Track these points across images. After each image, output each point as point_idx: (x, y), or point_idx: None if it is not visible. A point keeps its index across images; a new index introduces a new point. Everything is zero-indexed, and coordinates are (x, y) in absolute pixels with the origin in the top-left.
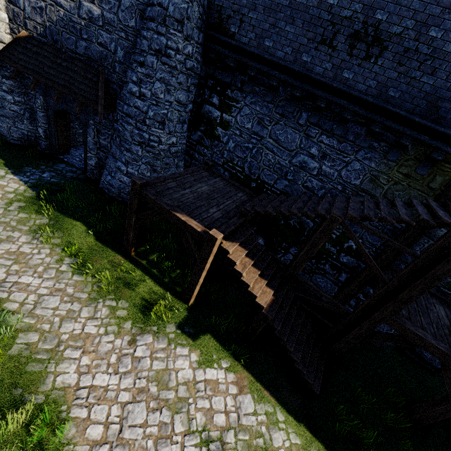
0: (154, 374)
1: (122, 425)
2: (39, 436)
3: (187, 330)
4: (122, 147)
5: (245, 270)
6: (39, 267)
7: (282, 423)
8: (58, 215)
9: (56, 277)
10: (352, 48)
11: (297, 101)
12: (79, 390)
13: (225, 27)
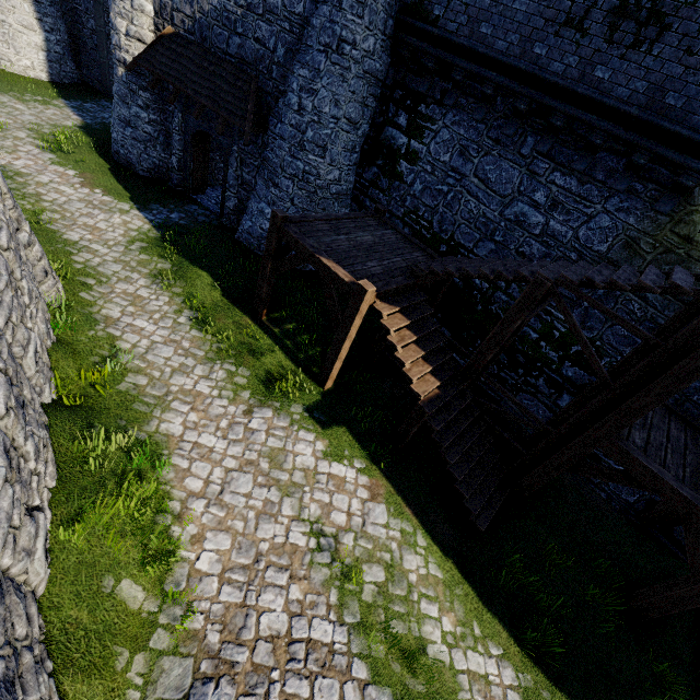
0: (268, 451)
1: (223, 488)
2: (138, 463)
3: (317, 416)
4: (269, 182)
5: (402, 343)
6: (155, 314)
7: (422, 549)
8: (183, 262)
9: (173, 328)
10: (614, 30)
11: (520, 118)
12: (183, 443)
13: (427, 8)
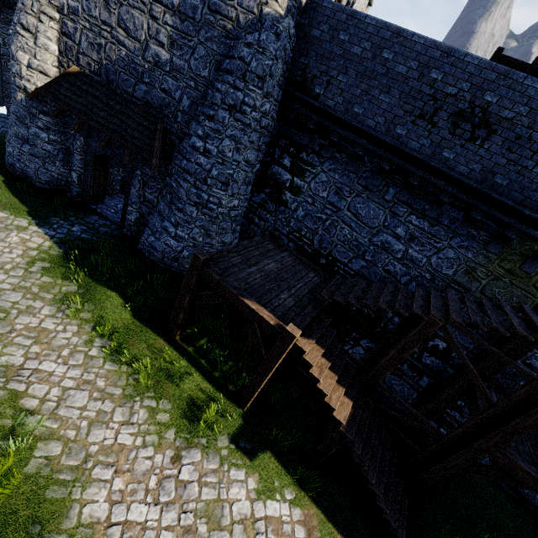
0: (203, 506)
1: None
2: None
3: (243, 445)
4: (173, 205)
5: (322, 375)
6: (64, 349)
7: None
8: (90, 282)
9: (85, 365)
10: (455, 127)
11: (384, 174)
12: (111, 528)
13: (309, 86)
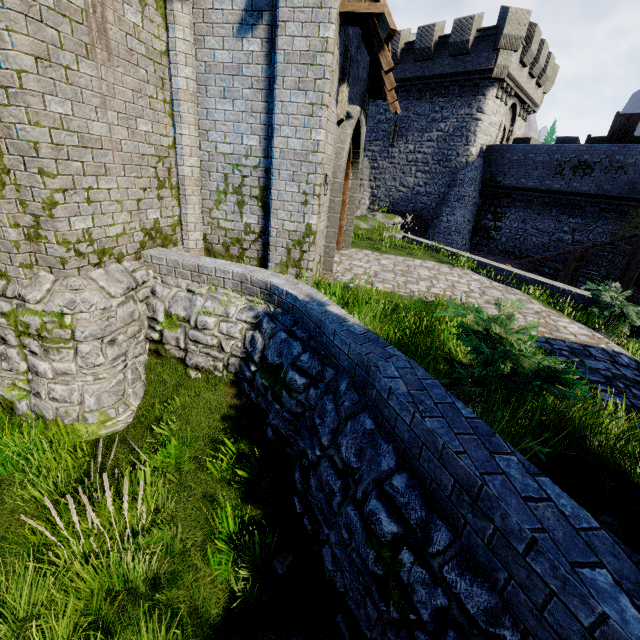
0: None
1: None
2: None
3: None
4: None
5: None
6: None
7: None
8: None
9: None
10: (574, 173)
11: (547, 204)
12: None
13: (495, 179)
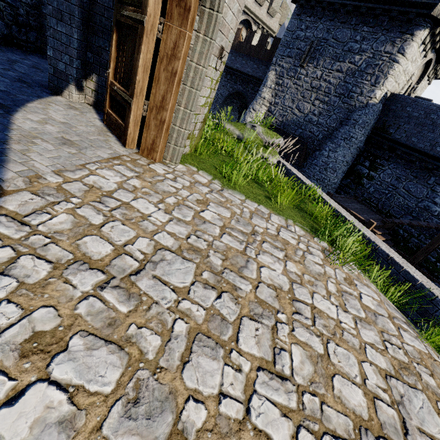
0: None
1: None
2: None
3: None
4: None
5: None
6: None
7: None
8: None
9: None
10: None
11: (428, 170)
12: None
13: (386, 129)
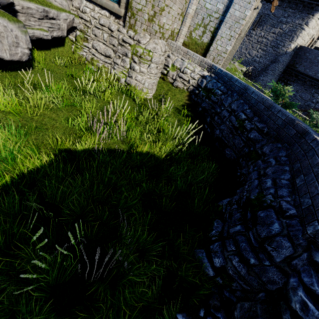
0: None
1: None
2: None
3: None
4: None
5: None
6: None
7: None
8: None
9: None
10: None
11: (312, 86)
12: None
13: (294, 65)
